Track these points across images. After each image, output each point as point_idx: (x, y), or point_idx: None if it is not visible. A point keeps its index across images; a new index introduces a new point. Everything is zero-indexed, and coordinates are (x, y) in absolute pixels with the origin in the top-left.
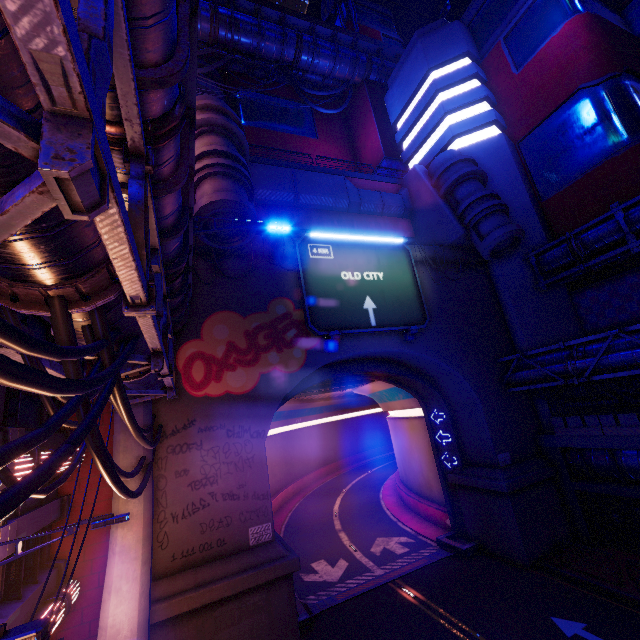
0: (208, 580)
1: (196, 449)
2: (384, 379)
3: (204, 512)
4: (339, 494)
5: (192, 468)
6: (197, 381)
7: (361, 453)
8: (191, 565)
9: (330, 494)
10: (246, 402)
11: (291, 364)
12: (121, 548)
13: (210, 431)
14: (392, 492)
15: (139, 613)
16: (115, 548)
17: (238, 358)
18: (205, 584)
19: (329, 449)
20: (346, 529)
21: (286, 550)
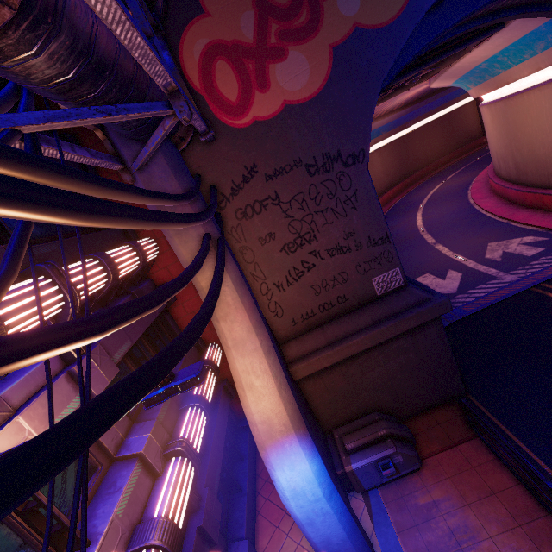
0: (340, 336)
1: (273, 205)
2: (531, 9)
3: (311, 274)
4: (417, 210)
5: (277, 230)
6: (232, 101)
7: (428, 166)
8: (315, 325)
9: (406, 213)
10: (321, 112)
11: (385, 4)
12: (233, 342)
13: (282, 175)
14: (486, 194)
15: (285, 407)
16: (226, 343)
17: (283, 29)
18: (338, 341)
19: (393, 172)
20: (442, 241)
21: (426, 293)
